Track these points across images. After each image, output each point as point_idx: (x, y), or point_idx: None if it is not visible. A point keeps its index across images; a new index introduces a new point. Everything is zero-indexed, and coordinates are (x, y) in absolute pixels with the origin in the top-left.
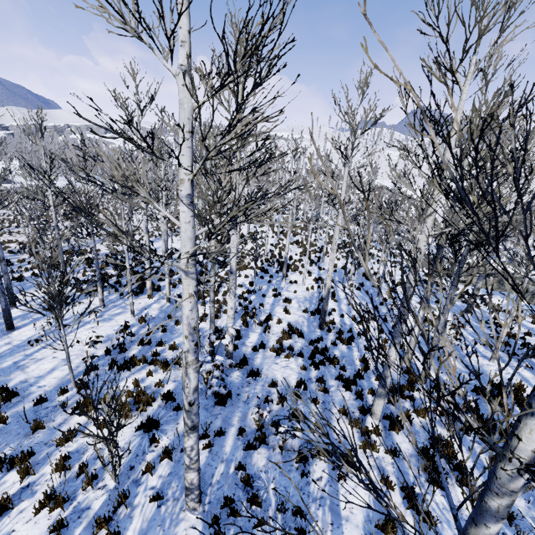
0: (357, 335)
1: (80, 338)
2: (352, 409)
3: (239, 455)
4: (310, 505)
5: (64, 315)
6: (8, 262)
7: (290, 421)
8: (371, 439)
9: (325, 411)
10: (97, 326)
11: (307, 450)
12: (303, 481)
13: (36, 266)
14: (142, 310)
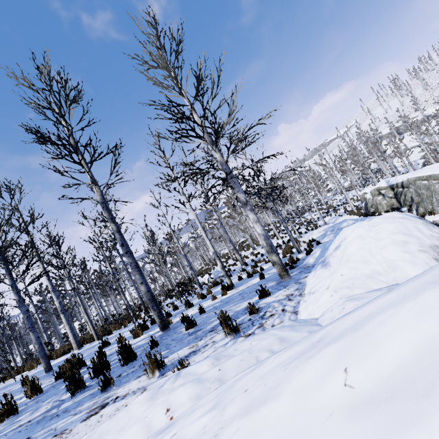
0: None
1: None
2: None
3: None
4: None
5: None
6: None
7: None
8: None
9: None
10: None
11: None
12: None
13: None
14: None
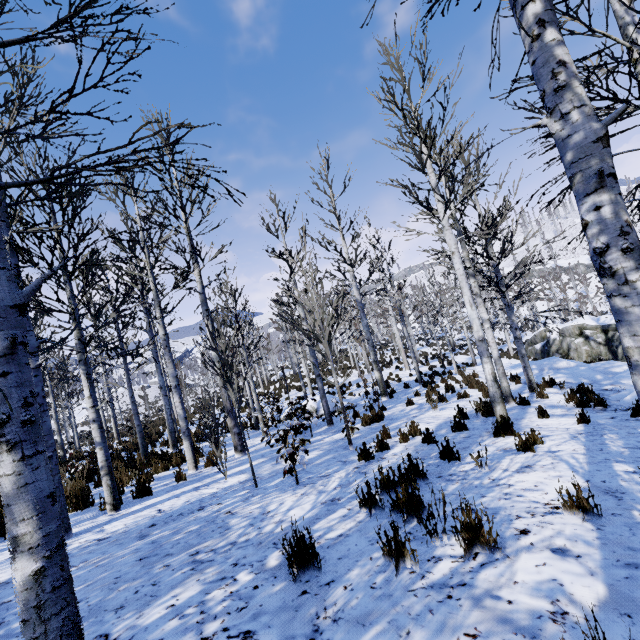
0: None
1: None
2: None
3: None
4: None
5: None
6: None
7: None
8: None
9: None
10: None
11: None
12: None
13: None
14: None
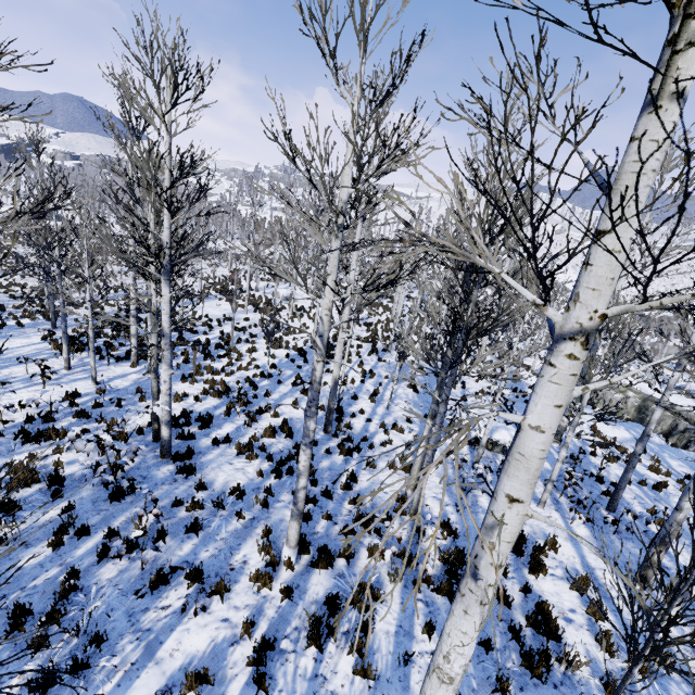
0: (368, 446)
1: (13, 399)
2: (285, 532)
3: (89, 561)
4: (126, 636)
5: (17, 372)
6: (2, 307)
7: (188, 533)
8: (277, 572)
9: (246, 530)
10: (44, 389)
11: (171, 570)
12: (142, 607)
13: (28, 314)
14: (113, 379)
